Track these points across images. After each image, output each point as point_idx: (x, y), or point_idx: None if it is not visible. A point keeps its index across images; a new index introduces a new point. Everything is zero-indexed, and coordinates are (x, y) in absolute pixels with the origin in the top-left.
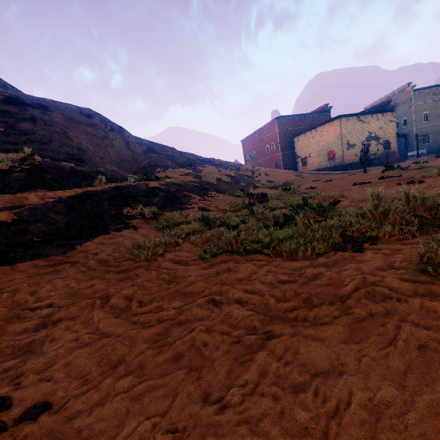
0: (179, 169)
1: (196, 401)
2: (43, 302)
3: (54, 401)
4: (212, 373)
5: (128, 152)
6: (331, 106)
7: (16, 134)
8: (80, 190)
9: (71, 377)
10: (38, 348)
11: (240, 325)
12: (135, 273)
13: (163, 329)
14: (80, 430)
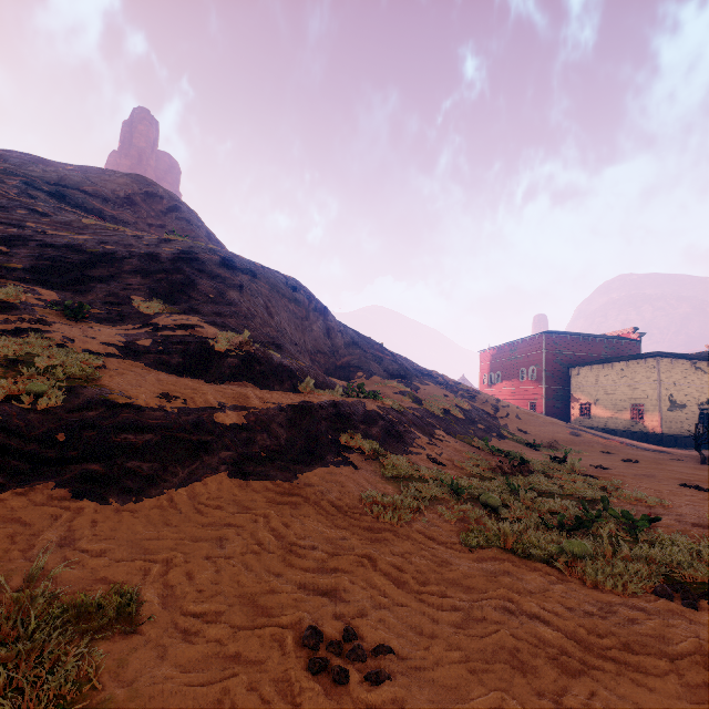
0: (392, 382)
1: (531, 693)
2: (307, 541)
3: (394, 647)
4: (538, 677)
5: (326, 342)
6: (643, 333)
7: (224, 303)
8: (295, 396)
9: (392, 632)
10: (336, 593)
11: (551, 644)
12: (385, 536)
13: (460, 618)
14: (432, 679)
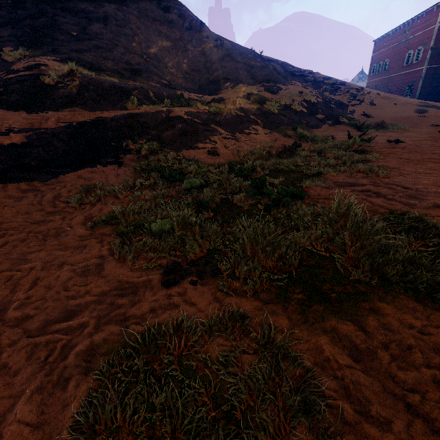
0: (242, 88)
1: None
2: None
3: None
4: None
5: (201, 59)
6: None
7: (85, 39)
8: (96, 114)
9: None
10: None
11: None
12: (52, 219)
13: None
14: None
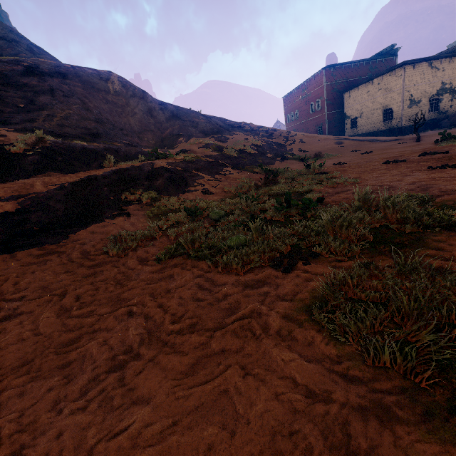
0: (199, 140)
1: (49, 405)
2: (18, 294)
3: None
4: (73, 384)
5: (150, 121)
6: (399, 48)
7: (35, 110)
8: (83, 174)
9: None
10: None
11: (127, 342)
12: (102, 269)
13: (77, 335)
14: None
